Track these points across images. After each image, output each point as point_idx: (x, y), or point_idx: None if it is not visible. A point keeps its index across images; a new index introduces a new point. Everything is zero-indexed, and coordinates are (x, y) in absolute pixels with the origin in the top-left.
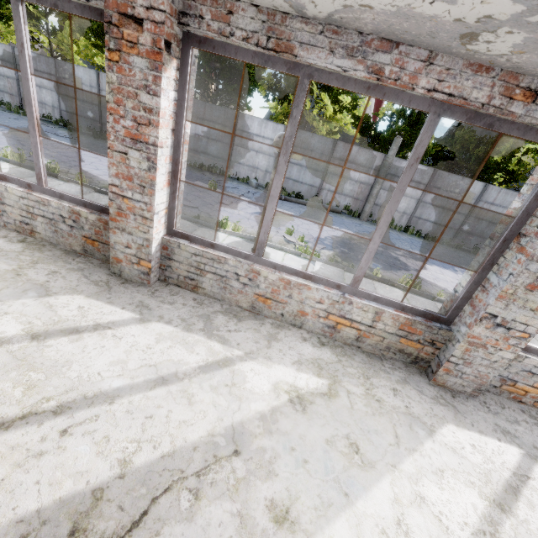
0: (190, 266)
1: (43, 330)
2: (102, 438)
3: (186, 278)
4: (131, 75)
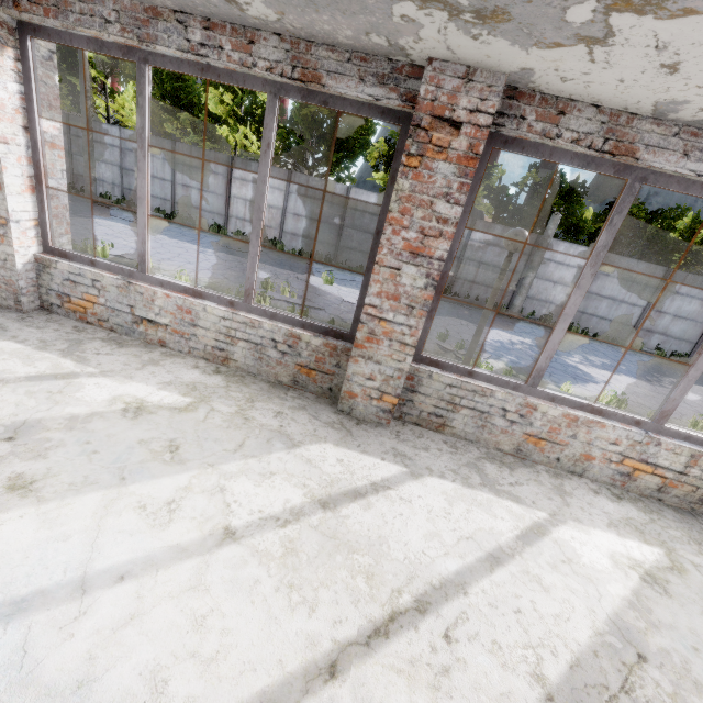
0: (440, 400)
1: (325, 495)
2: (492, 644)
3: (430, 415)
4: (430, 182)
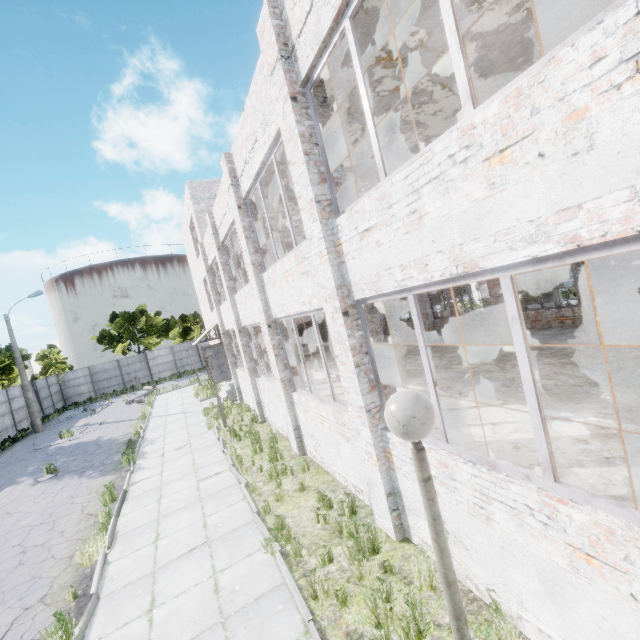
0: None
1: None
2: None
3: None
4: None
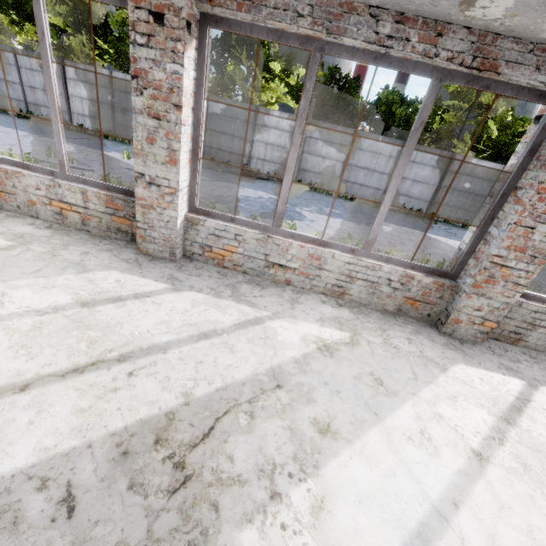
0: None
1: None
2: None
3: None
4: None
